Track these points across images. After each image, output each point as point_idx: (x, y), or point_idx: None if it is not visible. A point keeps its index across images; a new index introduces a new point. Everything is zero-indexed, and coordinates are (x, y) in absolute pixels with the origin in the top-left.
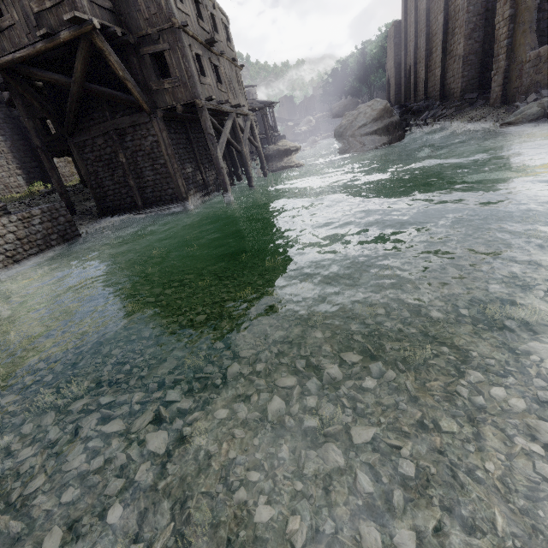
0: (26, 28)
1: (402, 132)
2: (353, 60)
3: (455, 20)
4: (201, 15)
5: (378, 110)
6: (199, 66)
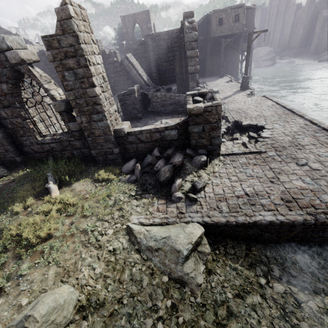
0: (227, 29)
1: (275, 60)
2: None
3: (299, 20)
4: None
5: (268, 51)
6: None
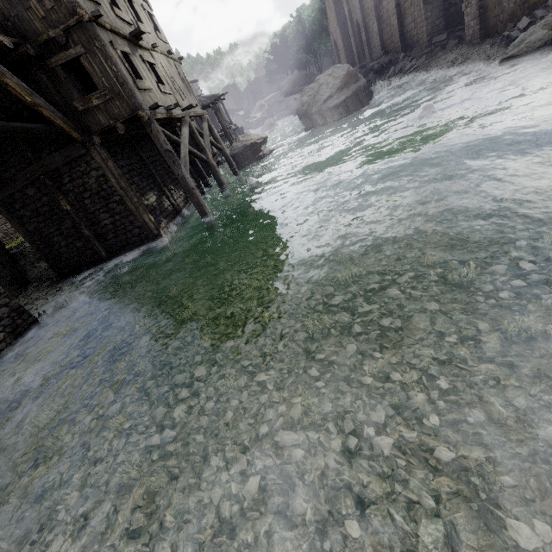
0: None
1: (373, 95)
2: (291, 30)
3: None
4: (116, 3)
5: (341, 76)
6: (131, 67)
